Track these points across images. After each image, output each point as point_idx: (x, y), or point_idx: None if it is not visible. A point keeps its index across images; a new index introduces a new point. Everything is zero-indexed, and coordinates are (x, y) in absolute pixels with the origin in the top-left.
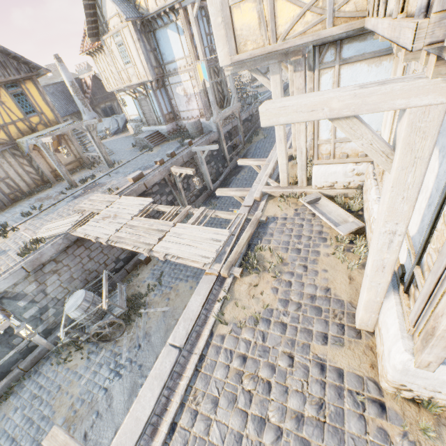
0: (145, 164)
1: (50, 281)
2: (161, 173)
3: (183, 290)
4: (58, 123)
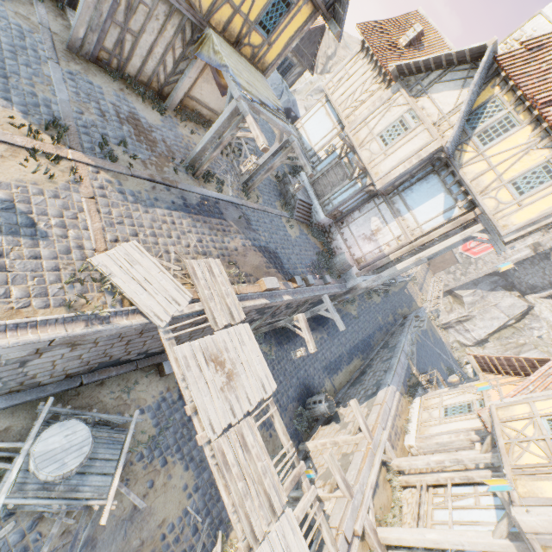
0: (279, 251)
1: (52, 353)
2: (287, 300)
3: (176, 482)
4: (263, 70)
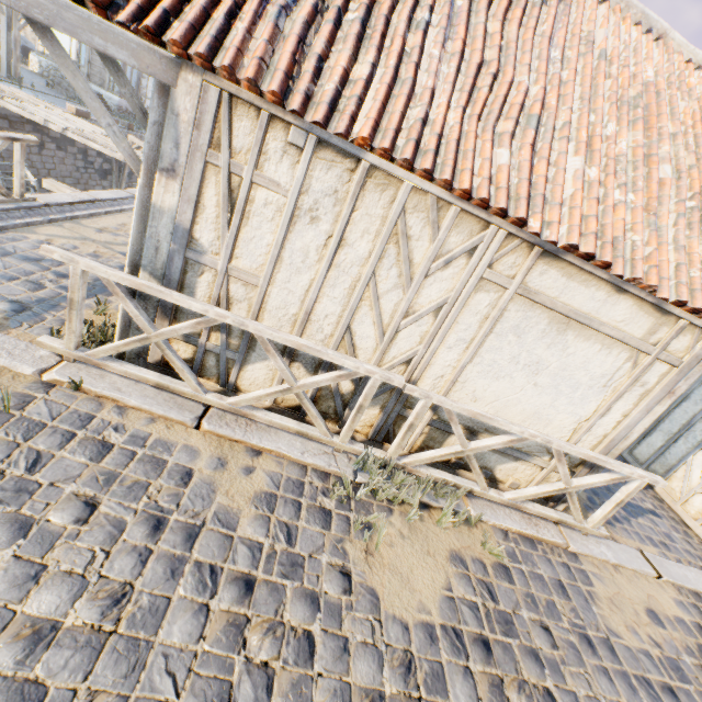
0: None
1: None
2: None
3: None
4: None
